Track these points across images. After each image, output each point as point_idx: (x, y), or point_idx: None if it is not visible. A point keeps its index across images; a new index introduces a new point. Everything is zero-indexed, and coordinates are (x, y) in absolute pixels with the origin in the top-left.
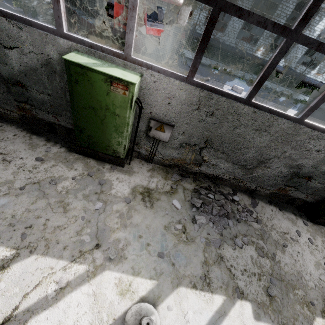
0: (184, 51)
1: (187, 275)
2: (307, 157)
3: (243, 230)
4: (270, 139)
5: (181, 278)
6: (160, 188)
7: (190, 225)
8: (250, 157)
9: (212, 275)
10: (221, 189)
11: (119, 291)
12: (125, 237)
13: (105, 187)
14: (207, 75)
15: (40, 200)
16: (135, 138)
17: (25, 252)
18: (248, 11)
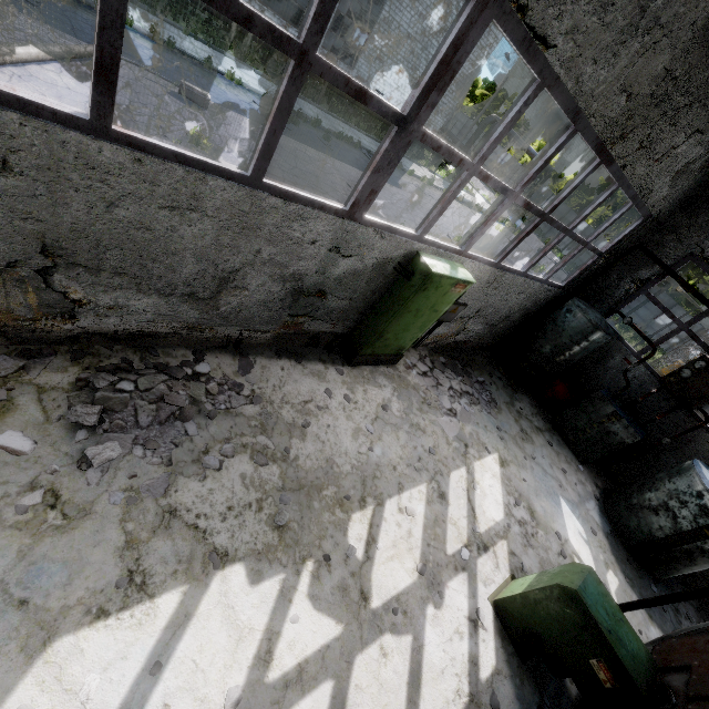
0: None
1: (76, 602)
2: (302, 257)
3: (223, 431)
4: (215, 228)
5: (56, 619)
6: None
7: (74, 479)
8: (192, 273)
9: (151, 561)
10: (162, 358)
11: None
12: None
13: None
14: None
15: None
16: None
17: None
18: None
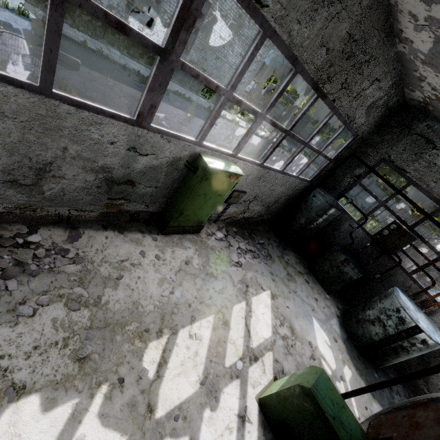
0: None
1: None
2: (106, 154)
3: (43, 285)
4: (18, 128)
5: None
6: None
7: None
8: (9, 164)
9: None
10: None
11: None
12: None
13: None
14: None
15: None
16: None
17: None
18: None
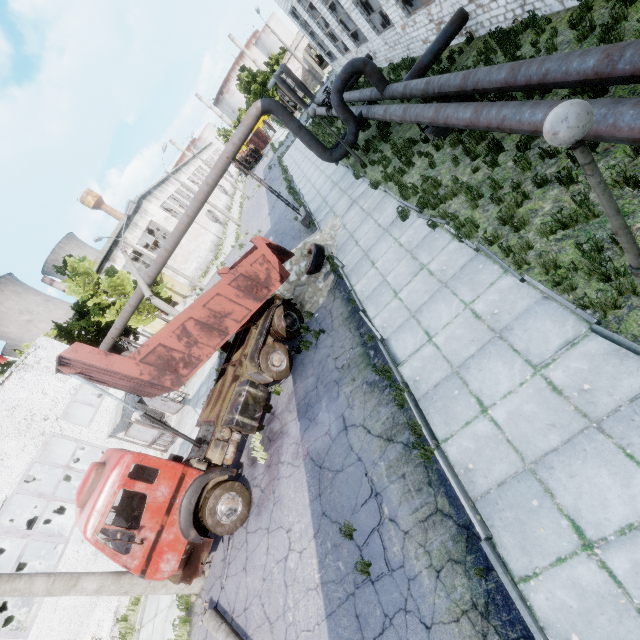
0: (549, 374)
1: None
2: None
3: None
4: None
5: None
6: None
7: None
8: None
9: None
10: None
11: None
12: None
13: None
14: None
15: None
16: None
17: None
18: None
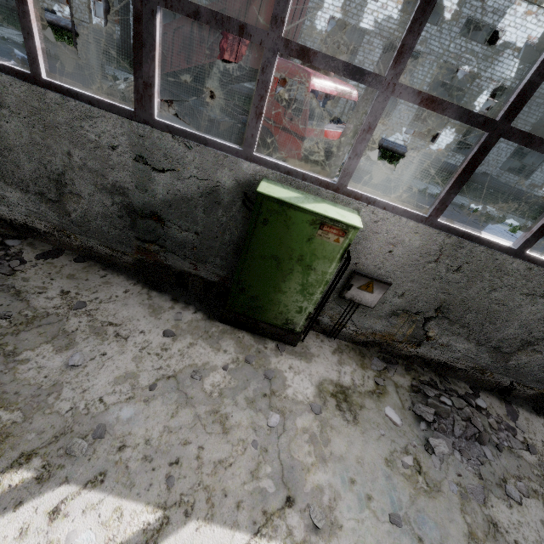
0: None
1: None
2: None
3: (512, 466)
4: None
5: None
6: (359, 384)
7: (425, 457)
8: (509, 334)
9: None
10: (452, 385)
11: None
12: (328, 483)
13: (276, 383)
14: (374, 188)
15: (183, 410)
16: (326, 302)
17: (178, 515)
18: (540, 139)
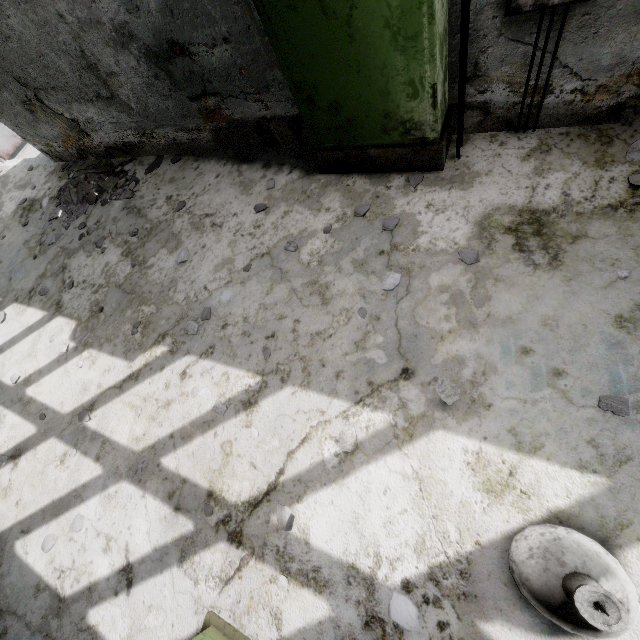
0: None
1: None
2: None
3: None
4: None
5: None
6: (579, 199)
7: None
8: None
9: None
10: None
11: (480, 482)
12: (476, 354)
13: (401, 233)
14: None
15: (277, 286)
16: (464, 44)
17: (275, 381)
18: None
